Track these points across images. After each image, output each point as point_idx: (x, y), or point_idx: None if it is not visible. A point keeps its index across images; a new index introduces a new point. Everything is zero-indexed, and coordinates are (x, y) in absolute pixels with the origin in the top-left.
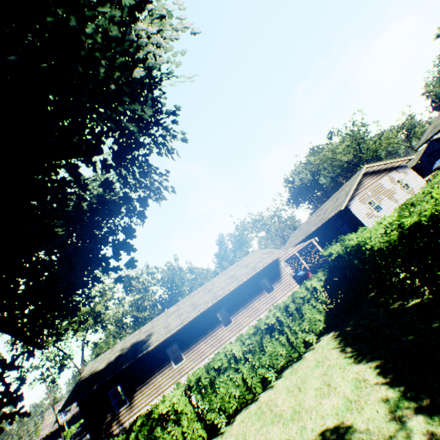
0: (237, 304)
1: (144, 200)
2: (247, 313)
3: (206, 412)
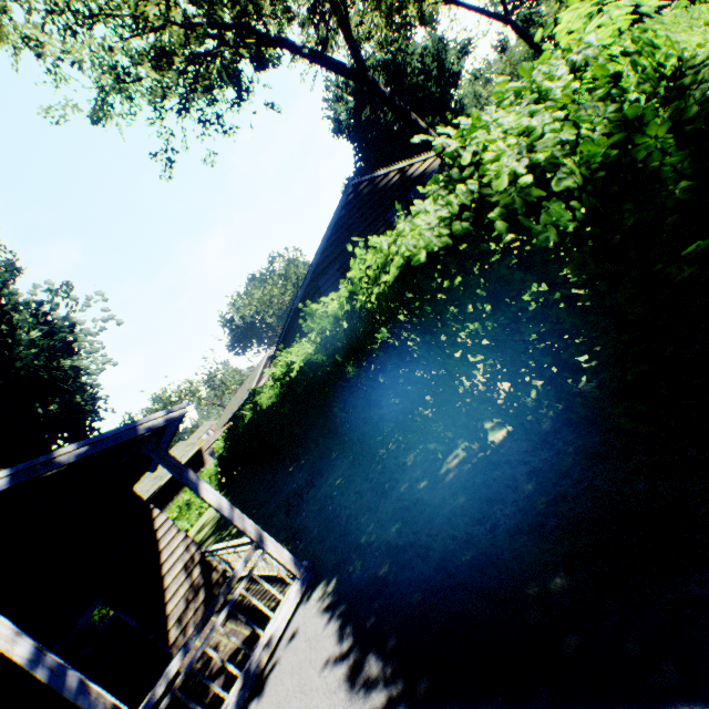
0: (166, 500)
1: None
2: None
3: None
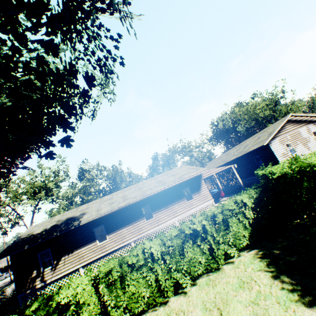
0: (160, 204)
1: (91, 79)
2: (167, 212)
3: (110, 307)
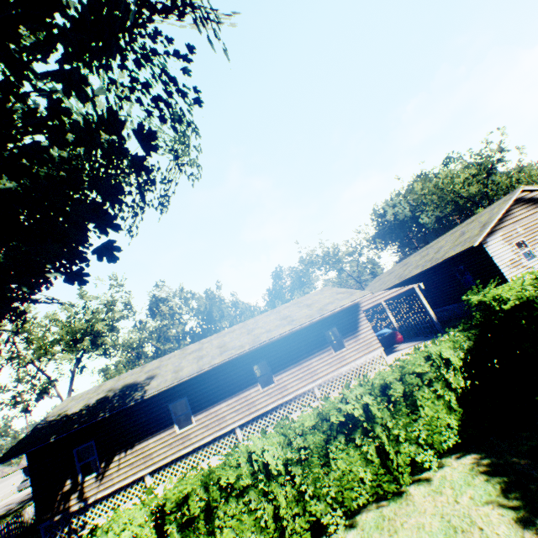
0: (286, 359)
1: (149, 137)
2: (298, 373)
3: None
